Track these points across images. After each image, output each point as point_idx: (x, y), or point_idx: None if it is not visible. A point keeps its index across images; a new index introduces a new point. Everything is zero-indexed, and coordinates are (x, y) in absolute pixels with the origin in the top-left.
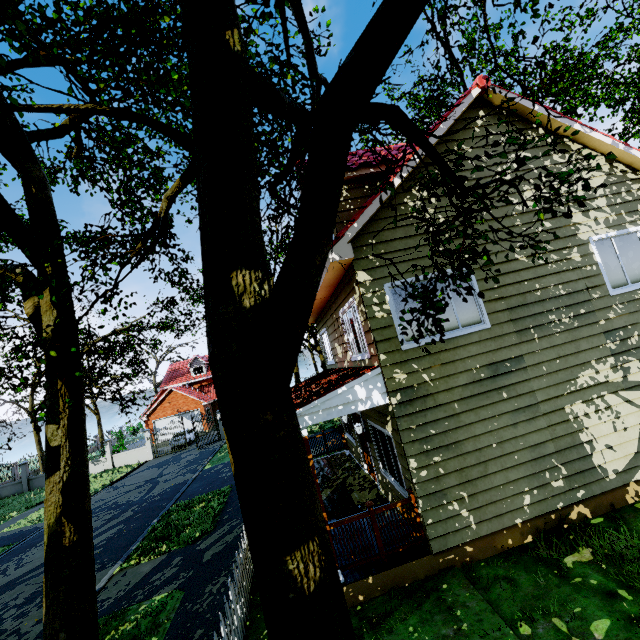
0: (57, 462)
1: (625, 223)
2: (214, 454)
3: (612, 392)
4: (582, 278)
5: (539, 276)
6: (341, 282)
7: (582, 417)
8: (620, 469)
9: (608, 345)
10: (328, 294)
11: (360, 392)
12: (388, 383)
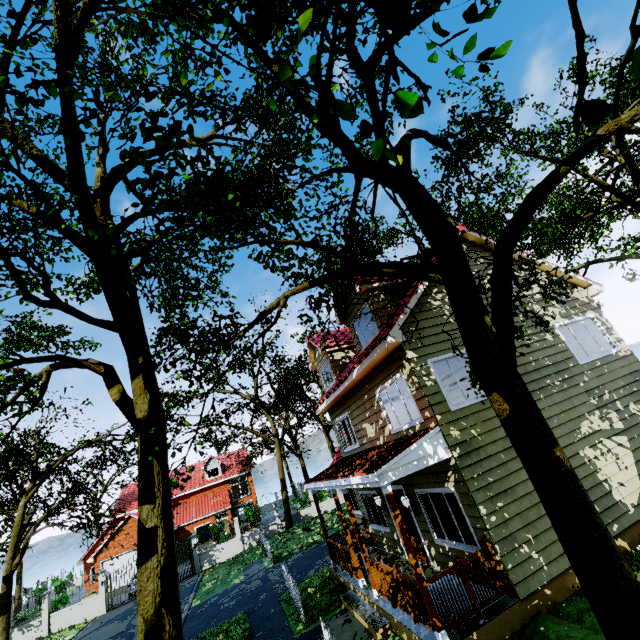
0: (154, 544)
1: (572, 315)
2: (196, 589)
3: (607, 438)
4: (558, 352)
5: (530, 352)
6: (382, 363)
7: (594, 460)
8: (635, 503)
9: (591, 401)
10: (362, 377)
11: (428, 448)
12: (447, 439)
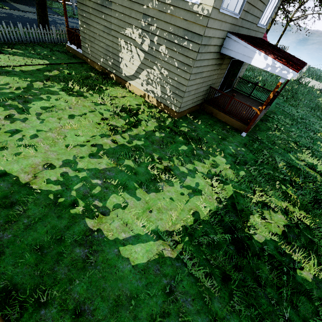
0: None
1: None
2: None
3: (135, 46)
4: None
5: None
6: None
7: (122, 47)
8: (126, 75)
9: (142, 22)
10: None
11: None
12: None
